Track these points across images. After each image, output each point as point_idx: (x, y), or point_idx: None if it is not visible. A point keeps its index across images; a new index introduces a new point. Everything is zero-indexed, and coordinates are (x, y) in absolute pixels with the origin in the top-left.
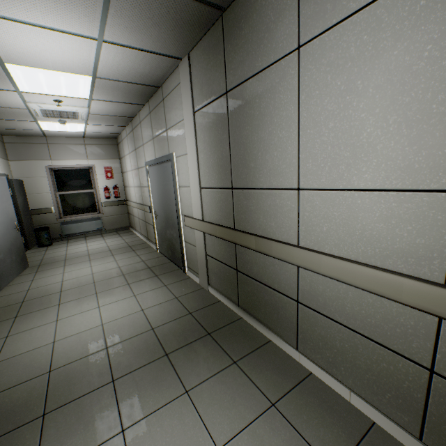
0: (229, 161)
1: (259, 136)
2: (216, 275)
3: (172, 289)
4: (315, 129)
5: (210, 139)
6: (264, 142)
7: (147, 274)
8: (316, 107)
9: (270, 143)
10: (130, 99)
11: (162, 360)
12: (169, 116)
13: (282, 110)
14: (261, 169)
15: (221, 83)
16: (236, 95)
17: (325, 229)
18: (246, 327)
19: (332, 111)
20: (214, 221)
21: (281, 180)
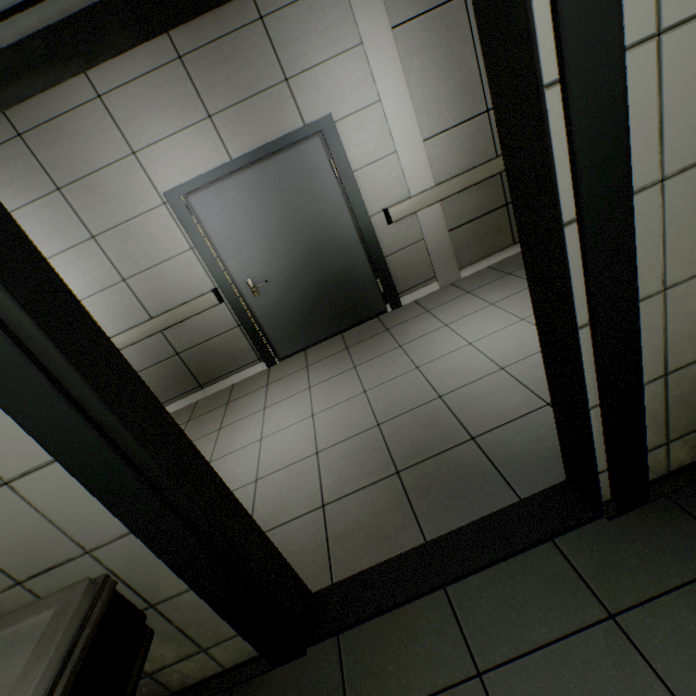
0: (479, 79)
1: None
2: (471, 244)
3: (443, 302)
4: None
5: (436, 62)
6: None
7: (376, 340)
8: None
9: None
10: None
11: None
12: (297, 48)
13: None
14: None
15: None
16: None
17: None
18: None
19: None
20: (458, 173)
21: None
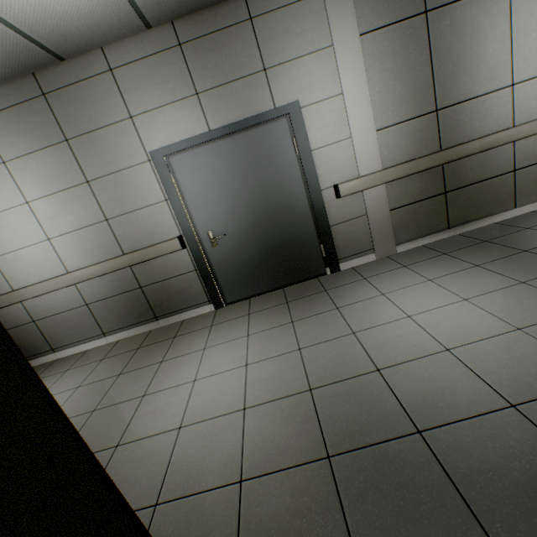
0: (431, 83)
1: (473, 52)
2: (409, 224)
3: (380, 272)
4: (523, 40)
5: (395, 66)
6: (478, 56)
7: (314, 298)
8: (523, 25)
9: (484, 56)
10: (162, 0)
11: (535, 251)
12: (277, 45)
13: (496, 28)
14: (476, 80)
15: (417, 1)
16: (441, 15)
17: (532, 105)
18: (475, 231)
19: (534, 27)
20: (404, 161)
21: (497, 83)
